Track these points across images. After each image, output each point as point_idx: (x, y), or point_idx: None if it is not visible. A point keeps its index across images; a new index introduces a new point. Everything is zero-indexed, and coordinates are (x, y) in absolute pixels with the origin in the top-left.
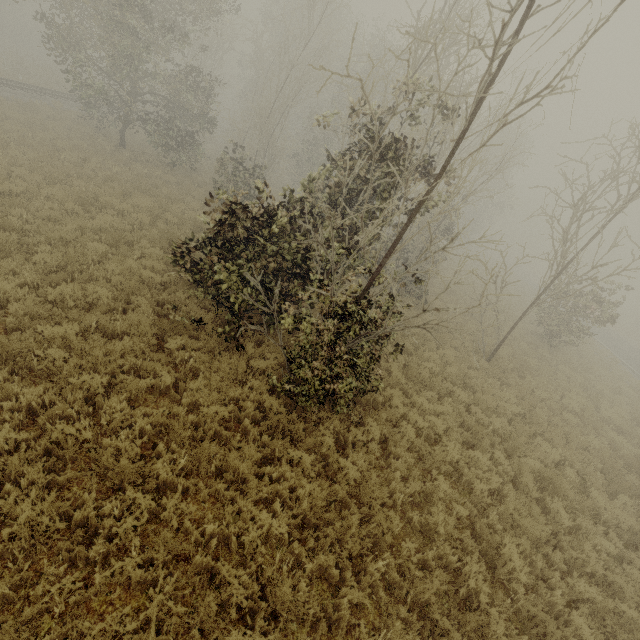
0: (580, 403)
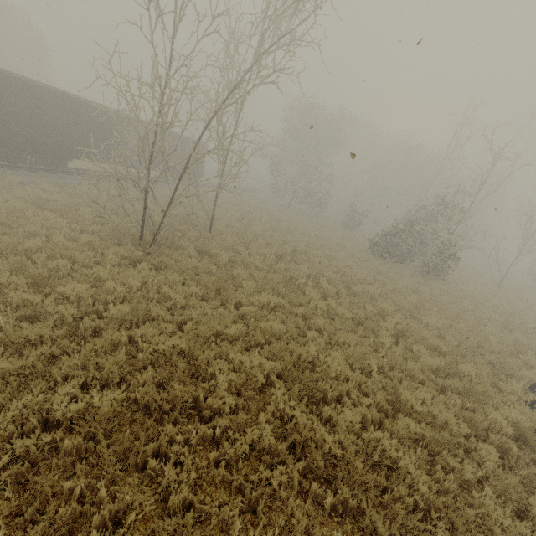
0: None
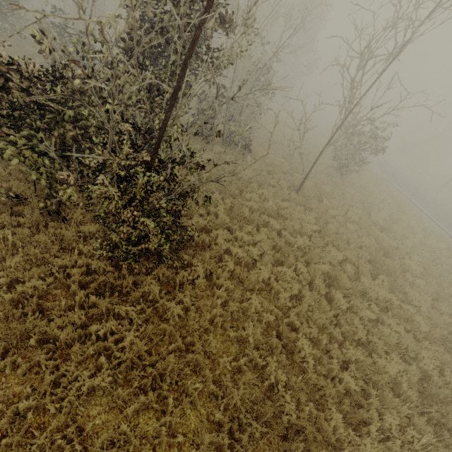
0: (358, 214)
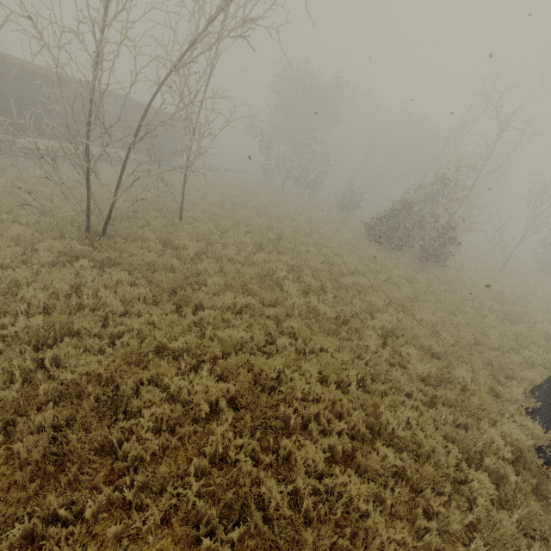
0: None
